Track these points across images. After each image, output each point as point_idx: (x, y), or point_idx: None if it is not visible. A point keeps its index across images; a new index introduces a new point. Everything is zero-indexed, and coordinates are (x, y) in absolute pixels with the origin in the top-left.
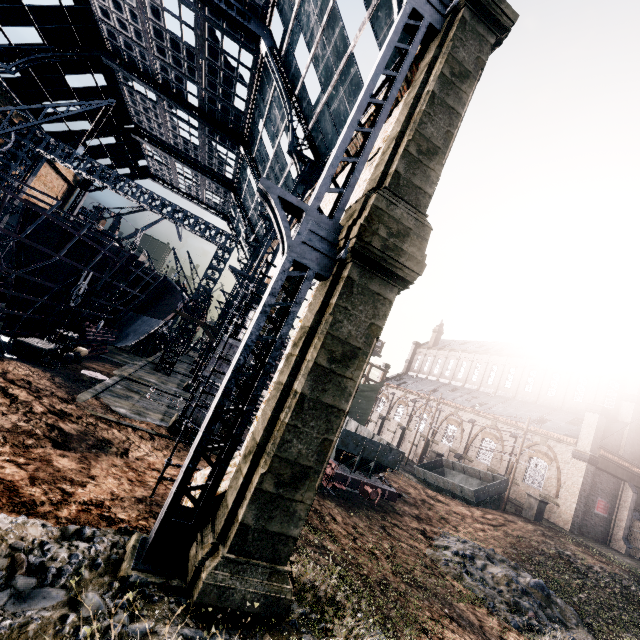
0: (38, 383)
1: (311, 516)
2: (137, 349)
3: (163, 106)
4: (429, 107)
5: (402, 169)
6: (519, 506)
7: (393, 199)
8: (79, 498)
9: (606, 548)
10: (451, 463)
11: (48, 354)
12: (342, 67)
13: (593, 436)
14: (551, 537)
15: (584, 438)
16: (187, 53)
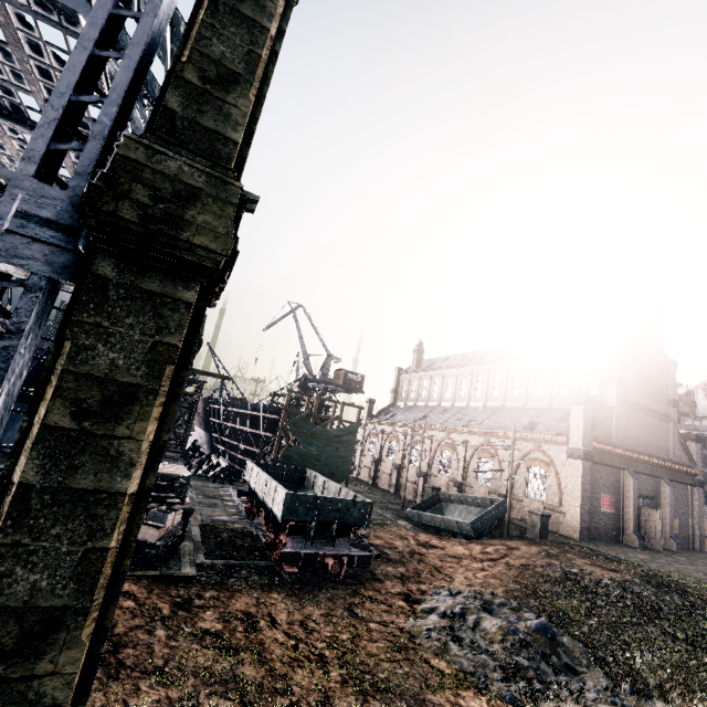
0: None
1: (234, 629)
2: None
3: (3, 131)
4: (211, 16)
5: (177, 104)
6: (523, 527)
7: (162, 147)
8: None
9: (619, 548)
10: (447, 495)
11: None
12: (170, 28)
13: (582, 429)
14: (556, 556)
15: (575, 434)
16: (1, 52)
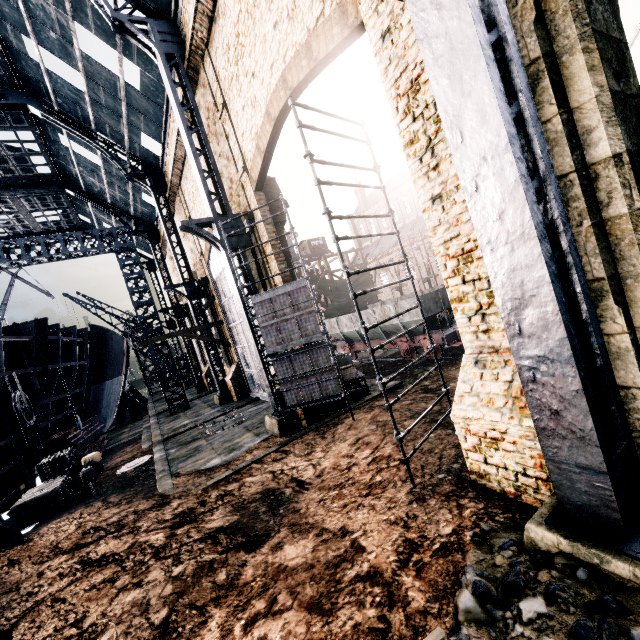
0: (105, 520)
1: None
2: (121, 421)
3: None
4: None
5: None
6: None
7: None
8: (388, 565)
9: None
10: None
11: (65, 490)
12: None
13: None
14: None
15: None
16: None
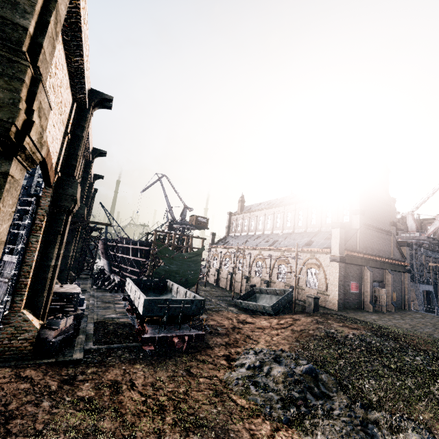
0: None
1: (103, 394)
2: None
3: None
4: None
5: None
6: (303, 305)
7: None
8: None
9: (361, 313)
10: (259, 289)
11: None
12: None
13: (339, 243)
14: (322, 322)
15: (334, 246)
16: None
